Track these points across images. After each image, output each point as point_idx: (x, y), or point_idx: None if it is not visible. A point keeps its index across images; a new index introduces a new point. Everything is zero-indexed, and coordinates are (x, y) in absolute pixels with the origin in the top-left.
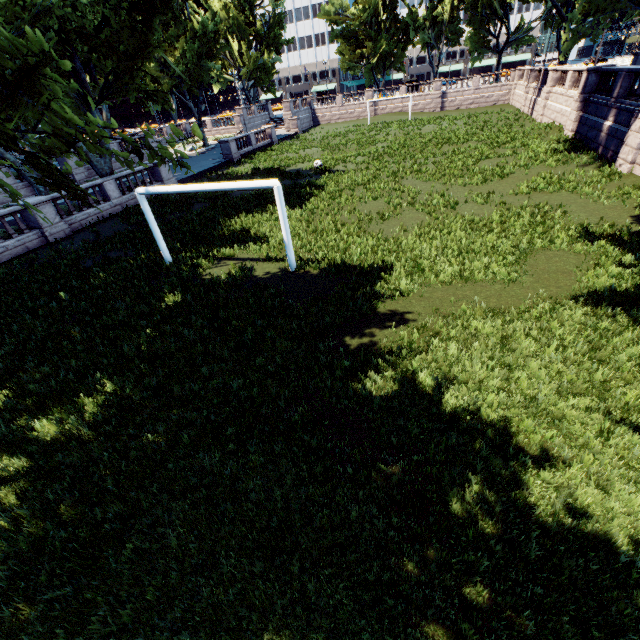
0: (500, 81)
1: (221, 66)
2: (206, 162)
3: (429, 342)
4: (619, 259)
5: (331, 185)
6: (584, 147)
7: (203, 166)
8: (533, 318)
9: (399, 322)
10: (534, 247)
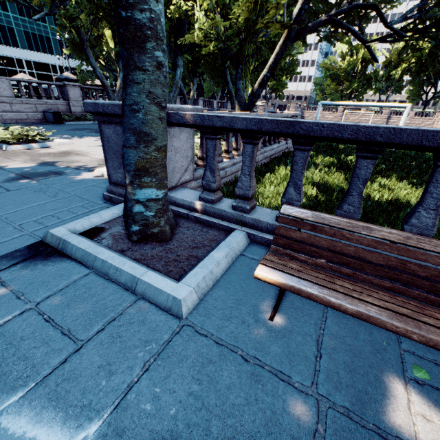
0: (428, 116)
1: None
2: None
3: None
4: None
5: None
6: None
7: None
8: None
9: None
10: None
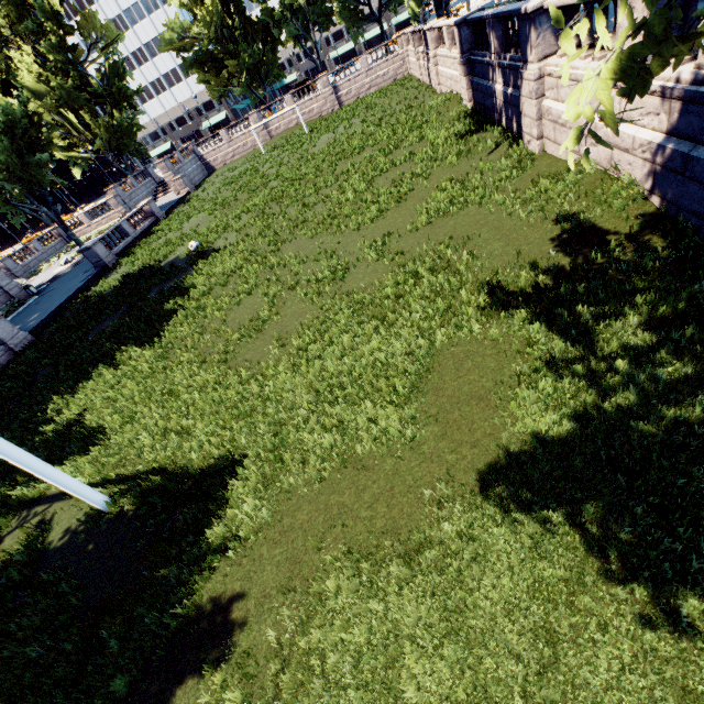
0: (389, 53)
1: (70, 146)
2: (75, 281)
3: (267, 703)
4: (549, 355)
5: (198, 286)
6: (487, 120)
7: (69, 290)
8: (434, 571)
9: (230, 637)
10: (437, 346)
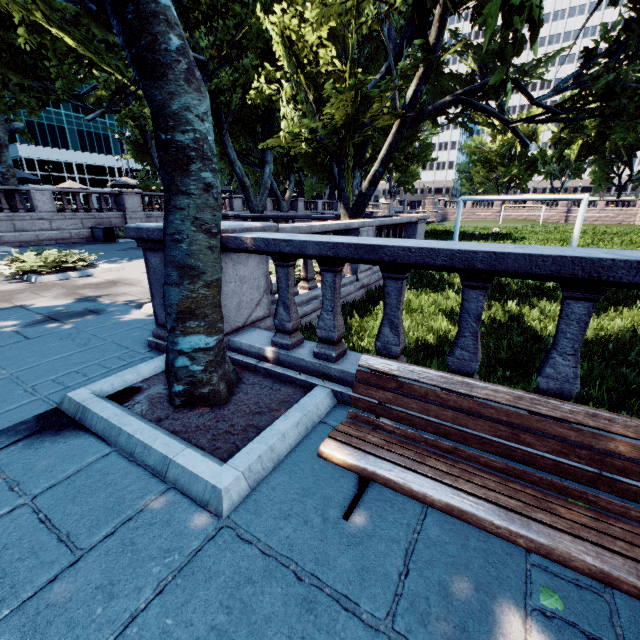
0: (625, 206)
1: None
2: None
3: None
4: None
5: (532, 237)
6: None
7: None
8: None
9: None
10: None
